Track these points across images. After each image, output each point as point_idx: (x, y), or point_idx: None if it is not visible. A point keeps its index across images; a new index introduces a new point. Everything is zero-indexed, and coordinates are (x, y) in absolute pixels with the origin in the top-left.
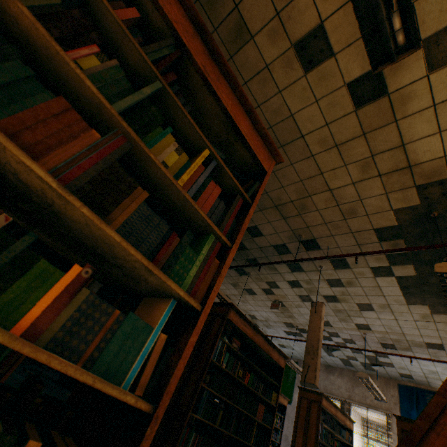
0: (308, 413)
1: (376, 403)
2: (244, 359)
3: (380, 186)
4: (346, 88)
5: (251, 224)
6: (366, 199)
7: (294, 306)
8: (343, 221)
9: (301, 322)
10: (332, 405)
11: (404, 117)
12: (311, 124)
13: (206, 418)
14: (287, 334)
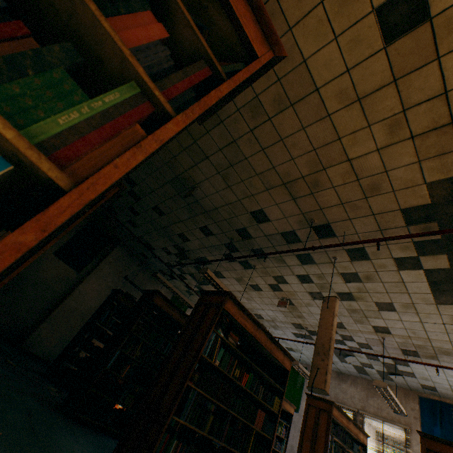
0: (316, 423)
1: (393, 416)
2: (242, 357)
3: (412, 152)
4: (375, 15)
5: (257, 207)
6: (393, 170)
7: (303, 305)
8: (364, 200)
9: (311, 323)
10: (344, 416)
11: (450, 51)
12: (328, 72)
13: (192, 423)
14: (295, 336)
